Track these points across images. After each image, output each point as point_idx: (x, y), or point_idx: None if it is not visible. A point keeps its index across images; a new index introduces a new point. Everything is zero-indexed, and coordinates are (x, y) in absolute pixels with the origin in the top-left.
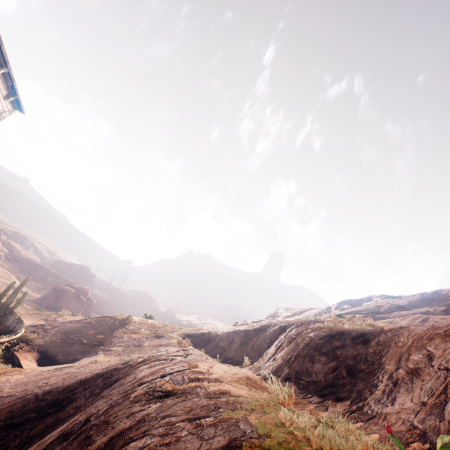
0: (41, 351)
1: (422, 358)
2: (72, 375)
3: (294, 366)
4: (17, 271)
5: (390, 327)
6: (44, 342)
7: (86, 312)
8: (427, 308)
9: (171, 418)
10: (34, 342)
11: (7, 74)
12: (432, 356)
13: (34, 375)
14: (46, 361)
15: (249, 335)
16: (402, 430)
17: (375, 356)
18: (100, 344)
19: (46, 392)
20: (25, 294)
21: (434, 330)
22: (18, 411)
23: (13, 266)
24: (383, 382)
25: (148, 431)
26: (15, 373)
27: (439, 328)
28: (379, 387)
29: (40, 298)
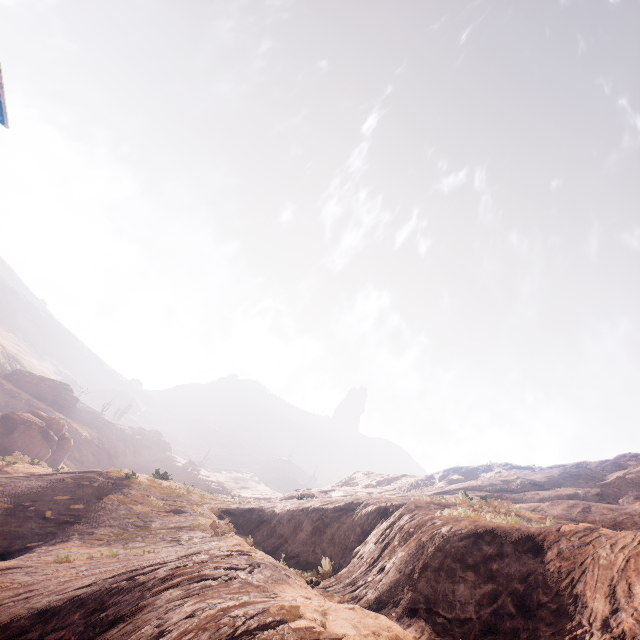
0: None
1: None
2: (20, 592)
3: (422, 587)
4: None
5: (570, 526)
6: None
7: (55, 459)
8: (574, 488)
9: None
10: None
11: None
12: None
13: None
14: None
15: (327, 518)
16: None
17: (562, 580)
18: (75, 522)
19: None
20: None
21: None
22: None
23: None
24: (595, 635)
25: None
26: None
27: None
28: None
29: None
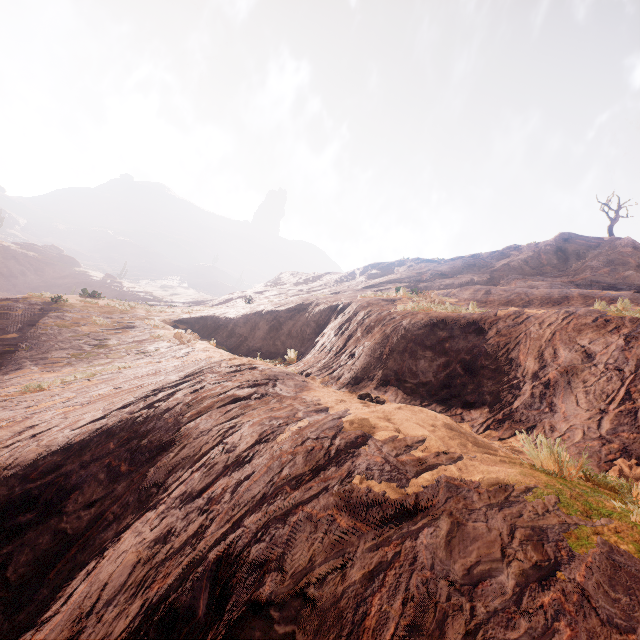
0: None
1: (577, 355)
2: (18, 431)
3: (391, 366)
4: None
5: (504, 312)
6: None
7: None
8: (470, 275)
9: (491, 581)
10: None
11: None
12: (592, 354)
13: None
14: None
15: (282, 318)
16: (593, 445)
17: (500, 350)
18: (18, 351)
19: None
20: None
21: (577, 319)
22: None
23: None
24: (527, 383)
25: (476, 632)
26: None
27: (582, 317)
28: (523, 389)
29: None
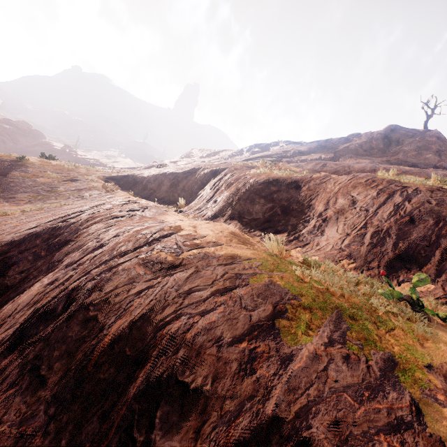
0: None
1: (348, 202)
2: None
3: (237, 208)
4: None
5: (317, 175)
6: None
7: None
8: (320, 154)
9: (198, 293)
10: None
11: None
12: (356, 201)
13: None
14: None
15: (179, 178)
16: (334, 253)
17: (306, 199)
18: None
19: None
20: None
21: (357, 180)
22: None
23: None
24: (314, 219)
25: (179, 310)
26: None
27: (360, 179)
28: (311, 222)
29: None
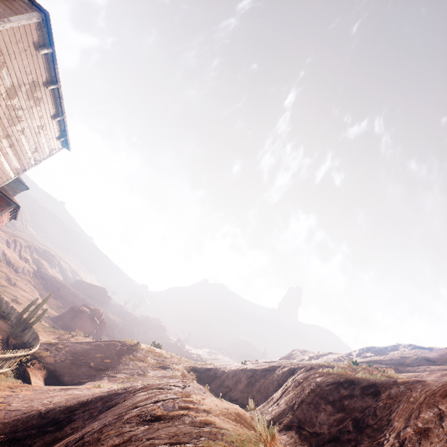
0: (50, 369)
1: (433, 417)
2: (75, 396)
3: (298, 413)
4: (41, 287)
5: (404, 379)
6: (54, 361)
7: (98, 335)
8: None
9: (155, 440)
10: (46, 359)
11: (62, 120)
12: (443, 416)
13: (41, 393)
14: (53, 381)
15: (257, 375)
16: None
17: (385, 411)
18: (106, 369)
19: (49, 410)
20: (45, 310)
21: None
22: (21, 426)
23: (38, 282)
24: (389, 440)
25: None
26: (24, 389)
27: None
28: (384, 446)
29: (57, 316)
